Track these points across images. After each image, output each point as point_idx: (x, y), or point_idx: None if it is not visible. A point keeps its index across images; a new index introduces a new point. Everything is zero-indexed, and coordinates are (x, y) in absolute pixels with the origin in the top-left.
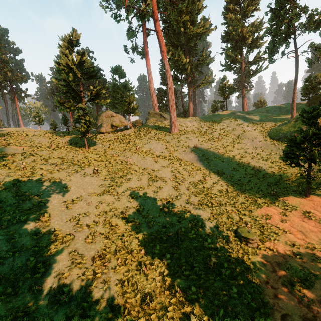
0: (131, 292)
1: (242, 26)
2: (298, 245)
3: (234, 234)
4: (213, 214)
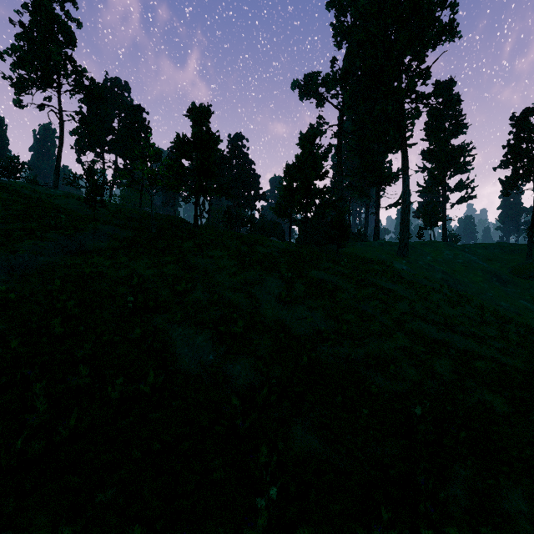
0: None
1: (453, 148)
2: None
3: None
4: (528, 332)
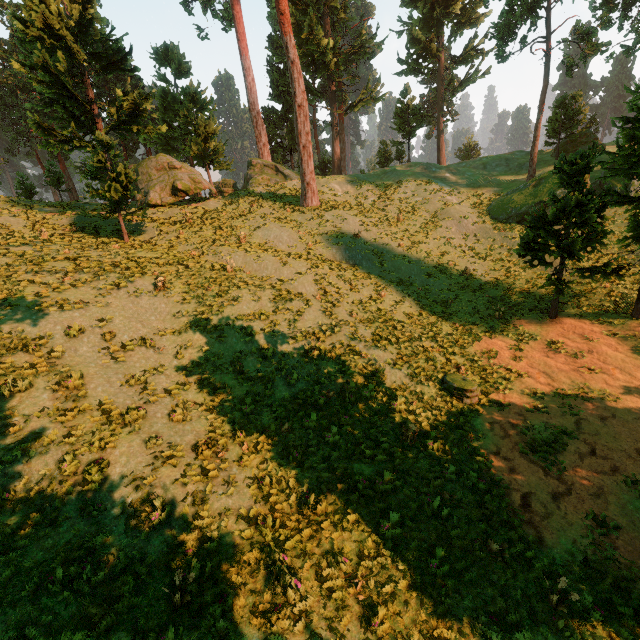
0: (278, 494)
1: None
2: (541, 394)
3: (440, 386)
4: (401, 356)
